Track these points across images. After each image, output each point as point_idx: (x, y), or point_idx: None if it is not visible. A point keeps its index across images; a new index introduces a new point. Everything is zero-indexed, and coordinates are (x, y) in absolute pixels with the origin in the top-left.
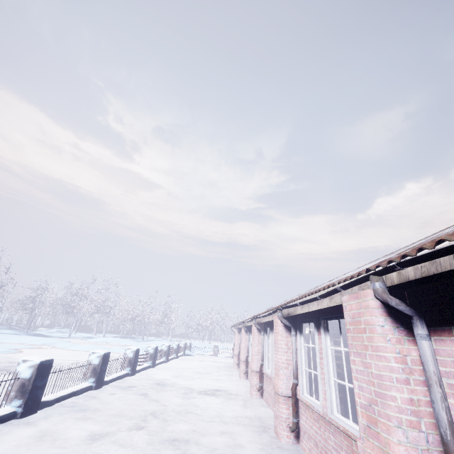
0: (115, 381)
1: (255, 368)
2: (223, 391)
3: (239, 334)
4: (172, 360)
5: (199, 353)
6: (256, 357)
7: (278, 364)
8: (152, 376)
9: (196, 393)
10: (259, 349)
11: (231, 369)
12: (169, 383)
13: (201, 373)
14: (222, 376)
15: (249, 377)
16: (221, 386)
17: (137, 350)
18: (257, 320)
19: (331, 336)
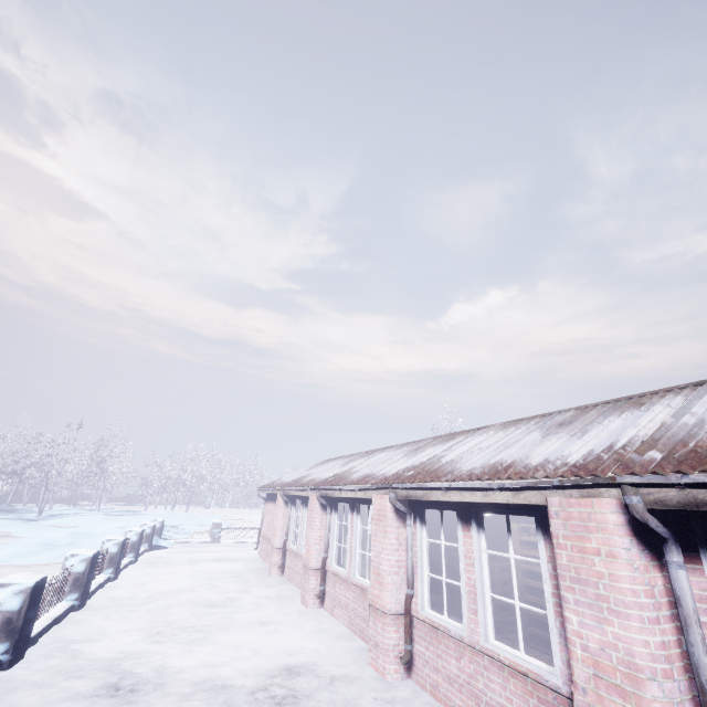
0: None
1: (392, 606)
2: (304, 672)
3: (286, 506)
4: (126, 568)
5: (181, 541)
6: (394, 580)
7: (628, 661)
8: (82, 648)
9: (244, 703)
10: (401, 558)
11: (267, 579)
12: (147, 671)
13: (213, 604)
14: (263, 605)
15: (330, 605)
16: (285, 646)
17: (39, 583)
18: (396, 490)
19: None
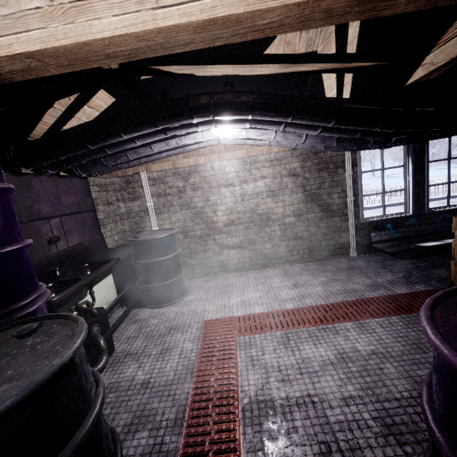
0: (451, 198)
1: None
2: None
3: None
4: None
5: None
6: None
7: None
8: None
9: None
10: None
11: None
12: None
13: None
14: None
15: None
16: None
17: None
18: None
19: (410, 155)
